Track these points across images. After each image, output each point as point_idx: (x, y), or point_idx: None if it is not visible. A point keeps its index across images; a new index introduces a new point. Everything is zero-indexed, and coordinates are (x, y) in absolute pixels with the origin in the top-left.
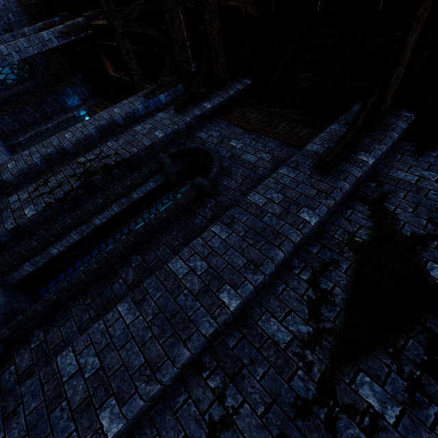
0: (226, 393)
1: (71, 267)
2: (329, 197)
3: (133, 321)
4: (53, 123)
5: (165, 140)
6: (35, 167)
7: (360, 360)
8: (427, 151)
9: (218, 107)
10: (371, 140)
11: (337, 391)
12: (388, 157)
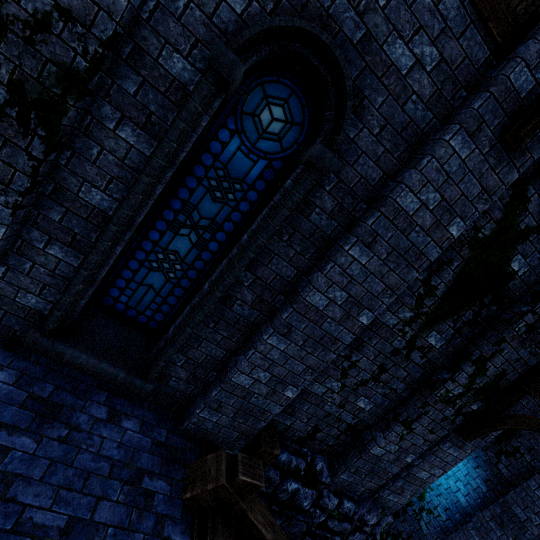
0: (352, 356)
1: (126, 270)
2: (489, 201)
3: (287, 347)
4: None
5: None
6: None
7: (435, 326)
8: None
9: None
10: None
11: (416, 342)
12: None
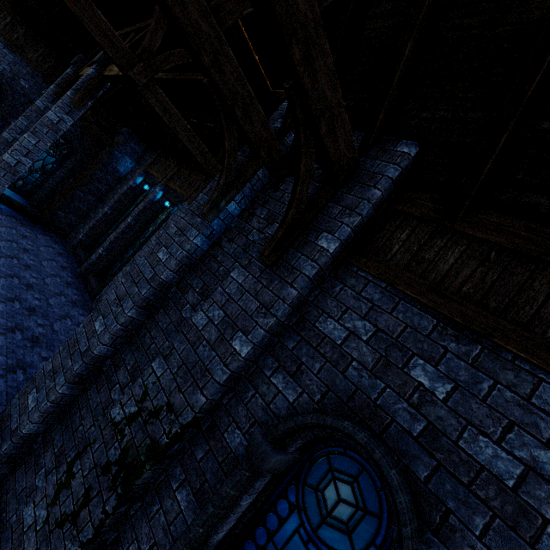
0: None
1: None
2: None
3: None
4: (109, 205)
5: (256, 350)
6: (63, 398)
7: None
8: None
9: (352, 236)
10: None
11: None
12: None
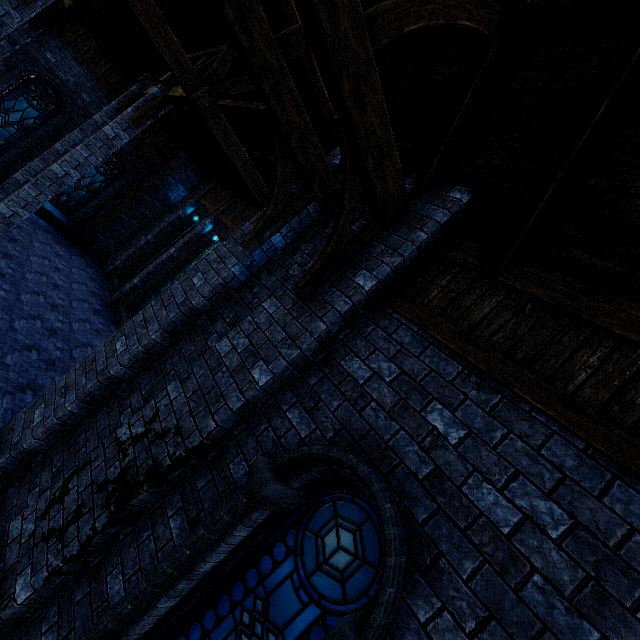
0: None
1: None
2: None
3: None
4: (153, 233)
5: (276, 383)
6: (70, 417)
7: None
8: None
9: (392, 277)
10: None
11: None
12: None
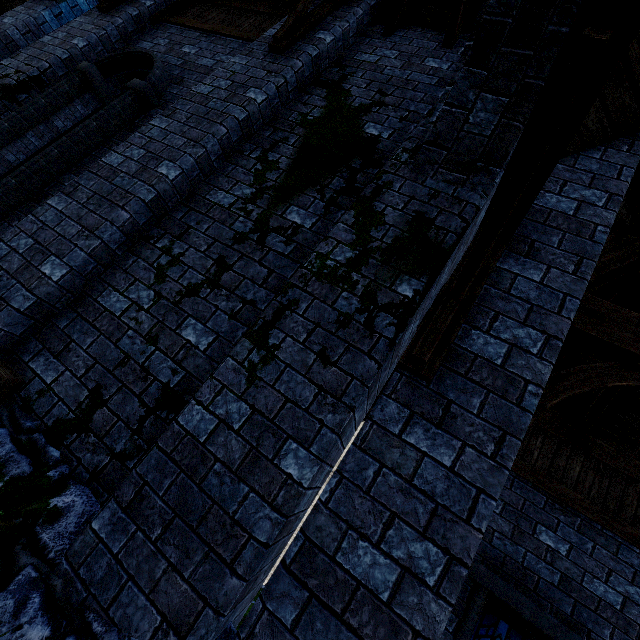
0: (174, 247)
1: None
2: (278, 75)
3: (66, 207)
4: None
5: (92, 54)
6: None
7: (293, 199)
8: (396, 32)
9: (165, 7)
10: (334, 18)
11: (270, 222)
12: (357, 43)
